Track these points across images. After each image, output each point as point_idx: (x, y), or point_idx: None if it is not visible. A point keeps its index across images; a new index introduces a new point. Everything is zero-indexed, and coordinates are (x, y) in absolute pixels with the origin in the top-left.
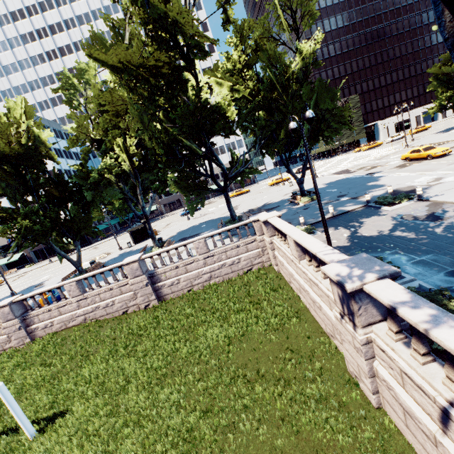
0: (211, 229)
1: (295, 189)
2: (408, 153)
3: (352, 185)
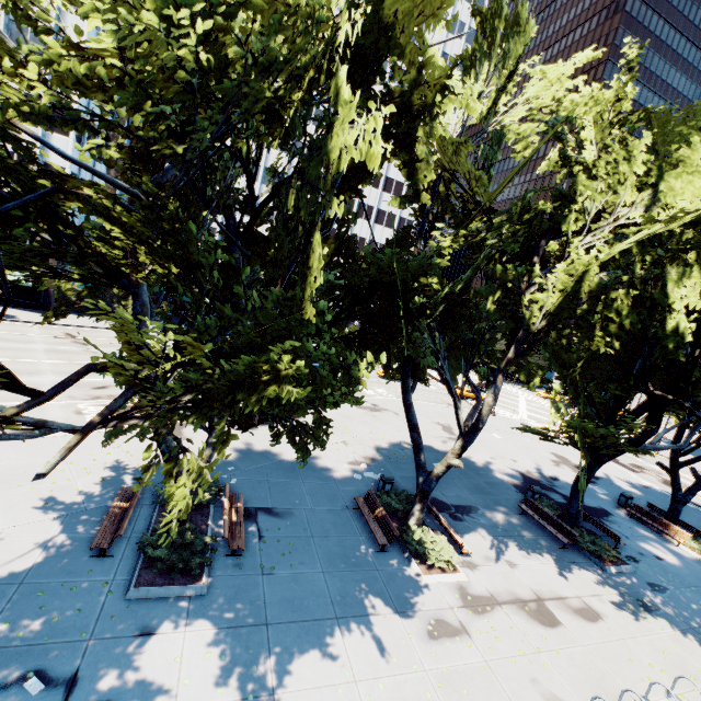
0: (501, 509)
1: (554, 452)
2: None
3: None
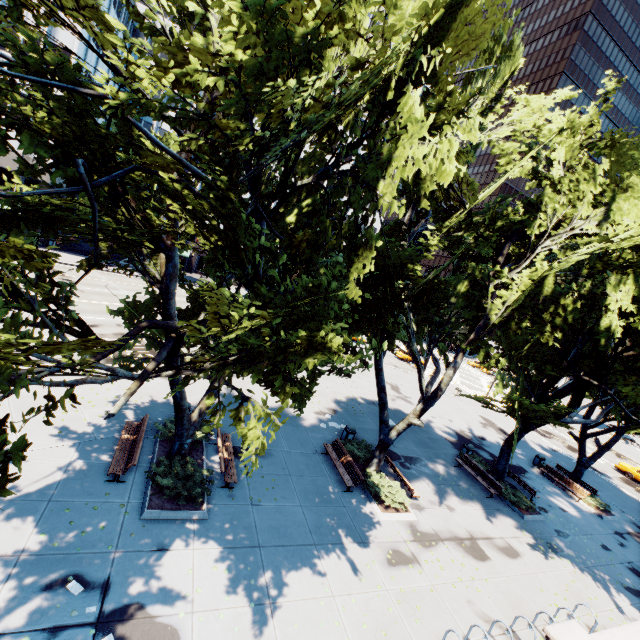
0: (441, 461)
1: (482, 415)
2: (633, 469)
3: (617, 498)
